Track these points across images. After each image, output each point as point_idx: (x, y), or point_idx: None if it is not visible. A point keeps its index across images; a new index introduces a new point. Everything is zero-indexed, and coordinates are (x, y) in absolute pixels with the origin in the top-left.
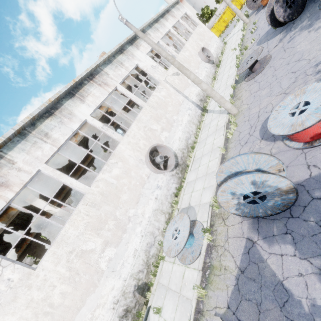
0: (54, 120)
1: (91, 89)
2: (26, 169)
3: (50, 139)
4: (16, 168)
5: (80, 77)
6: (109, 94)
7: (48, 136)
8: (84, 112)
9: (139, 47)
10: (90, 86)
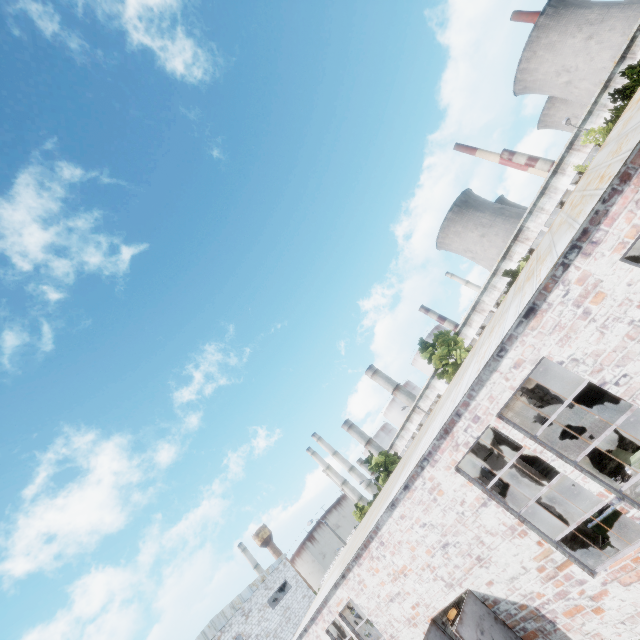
0: (545, 198)
1: (570, 159)
2: (535, 231)
3: (544, 211)
4: (530, 231)
5: (560, 157)
6: (587, 155)
7: (543, 210)
8: (564, 183)
9: (636, 56)
10: (569, 156)
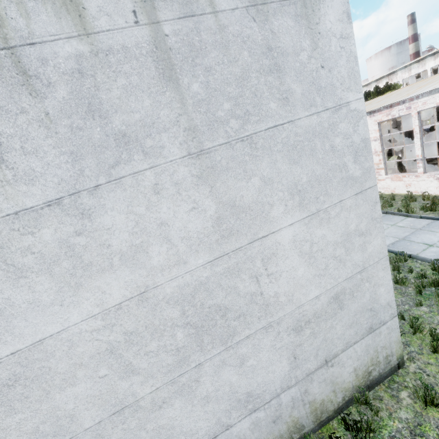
0: (417, 65)
1: None
2: (397, 79)
3: (410, 72)
4: (396, 77)
5: None
6: None
7: (410, 71)
8: (429, 65)
9: None
10: None
